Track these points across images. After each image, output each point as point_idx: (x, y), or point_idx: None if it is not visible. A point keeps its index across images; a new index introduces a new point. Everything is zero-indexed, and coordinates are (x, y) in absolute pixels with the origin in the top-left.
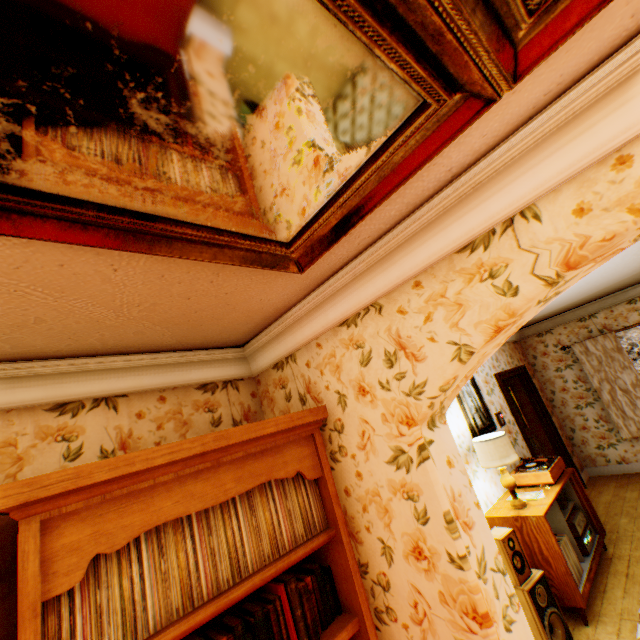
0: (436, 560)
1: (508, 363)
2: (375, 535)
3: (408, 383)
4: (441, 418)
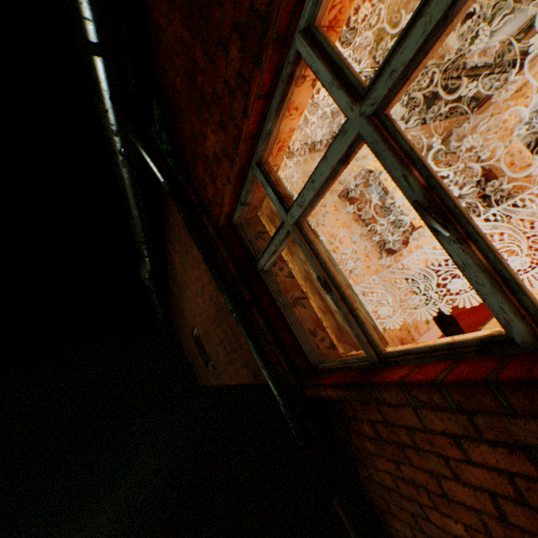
0: (516, 162)
1: (531, 138)
2: (498, 170)
3: (503, 129)
4: (512, 136)
